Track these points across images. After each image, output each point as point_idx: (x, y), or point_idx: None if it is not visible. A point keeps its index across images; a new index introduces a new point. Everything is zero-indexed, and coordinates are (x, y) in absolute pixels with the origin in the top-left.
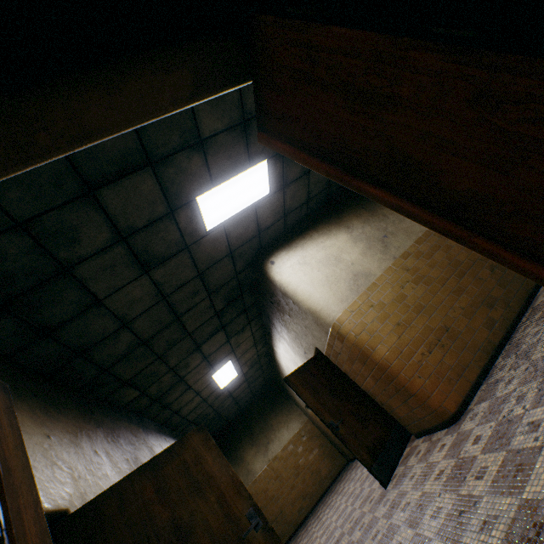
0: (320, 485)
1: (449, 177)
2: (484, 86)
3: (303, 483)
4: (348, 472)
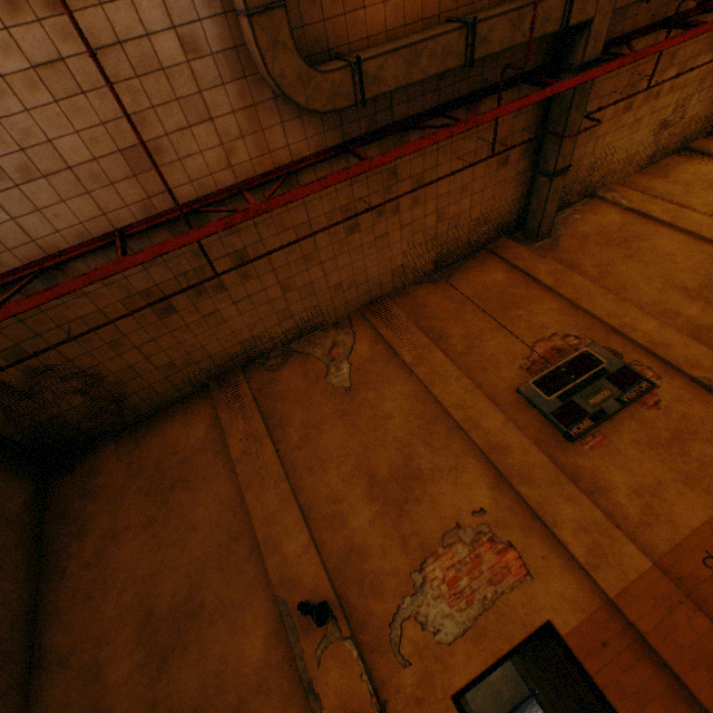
0: (499, 707)
1: (599, 711)
2: (604, 711)
3: (483, 699)
4: (532, 707)
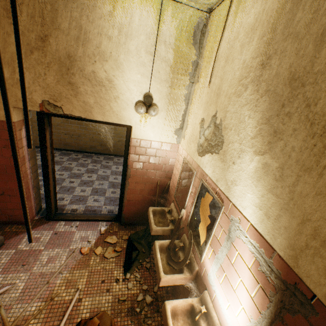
0: None
1: None
2: None
3: None
4: None
